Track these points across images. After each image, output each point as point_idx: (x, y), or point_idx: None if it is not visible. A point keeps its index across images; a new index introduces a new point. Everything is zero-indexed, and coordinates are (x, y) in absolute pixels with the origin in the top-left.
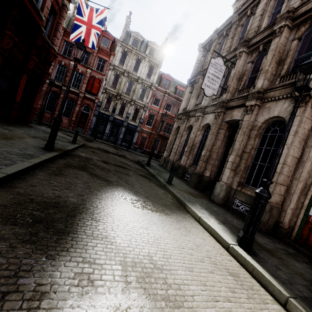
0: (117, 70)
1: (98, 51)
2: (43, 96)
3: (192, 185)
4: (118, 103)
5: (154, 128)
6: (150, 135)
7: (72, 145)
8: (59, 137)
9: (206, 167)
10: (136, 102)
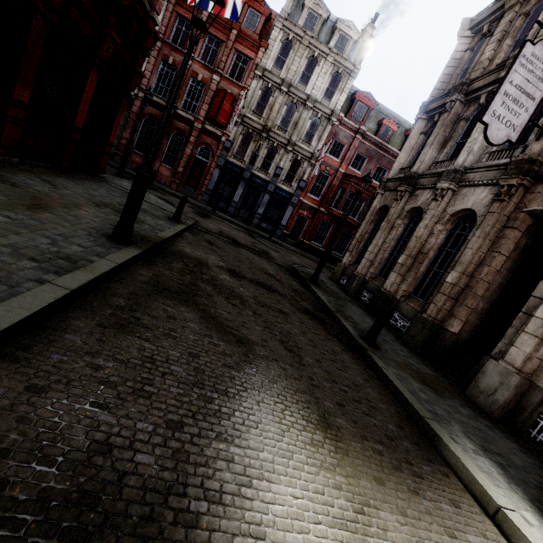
0: (269, 80)
1: (236, 39)
2: (131, 123)
3: (411, 346)
4: (262, 146)
5: (324, 202)
6: (314, 213)
7: (173, 227)
8: (150, 205)
9: (454, 313)
10: (297, 146)
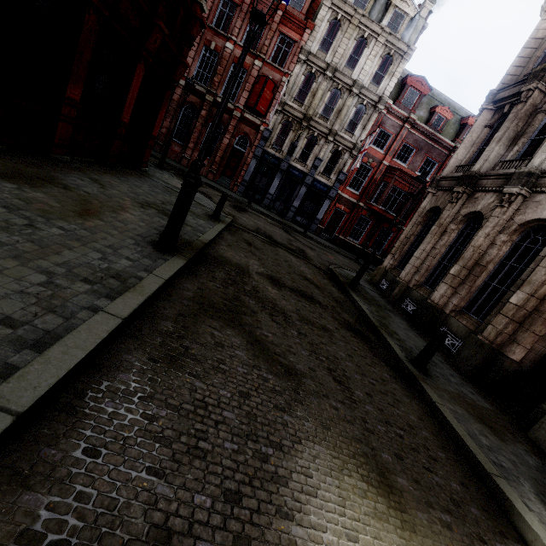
0: (313, 65)
1: (281, 20)
2: (172, 111)
3: (462, 369)
4: (301, 136)
5: (363, 196)
6: (353, 208)
7: (213, 227)
8: None
9: (517, 338)
10: (339, 136)
